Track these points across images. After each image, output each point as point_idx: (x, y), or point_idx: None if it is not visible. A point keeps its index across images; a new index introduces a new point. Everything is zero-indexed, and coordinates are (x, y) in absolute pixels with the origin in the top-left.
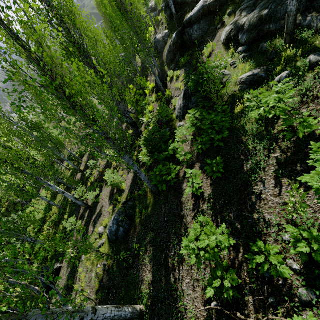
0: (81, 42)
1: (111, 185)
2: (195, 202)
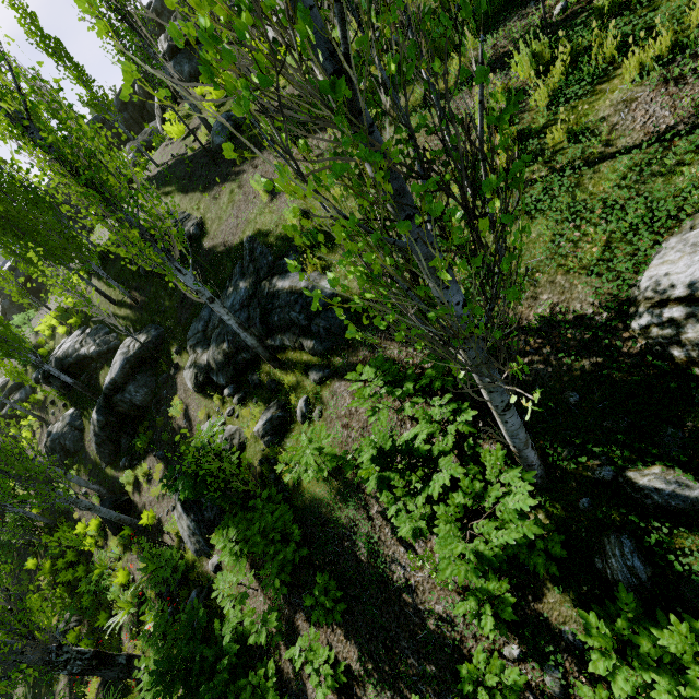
0: None
1: None
2: None
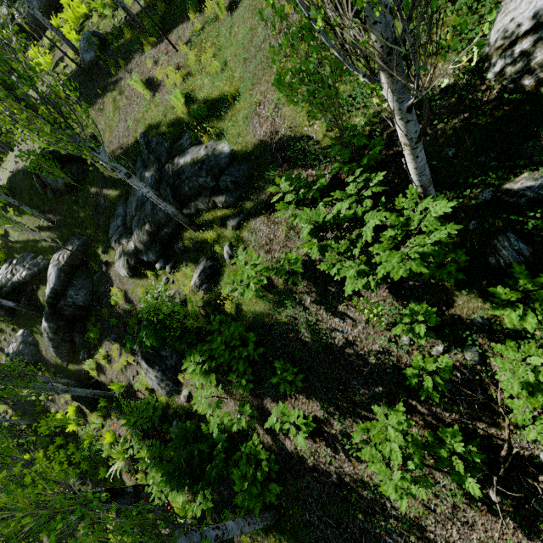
0: None
1: None
2: (323, 440)
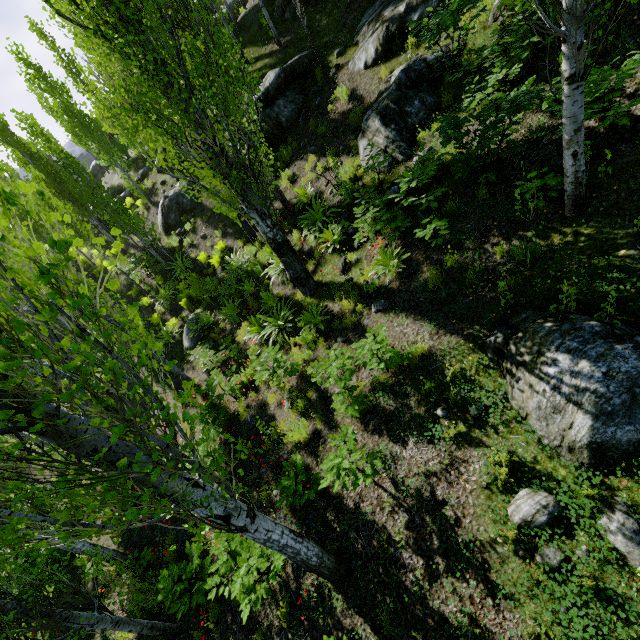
0: None
1: (359, 400)
2: None
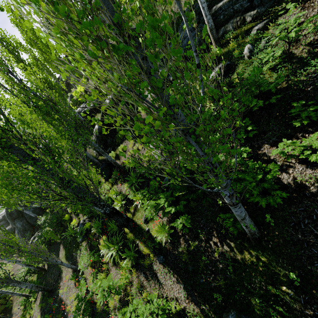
0: (8, 122)
1: None
2: None
